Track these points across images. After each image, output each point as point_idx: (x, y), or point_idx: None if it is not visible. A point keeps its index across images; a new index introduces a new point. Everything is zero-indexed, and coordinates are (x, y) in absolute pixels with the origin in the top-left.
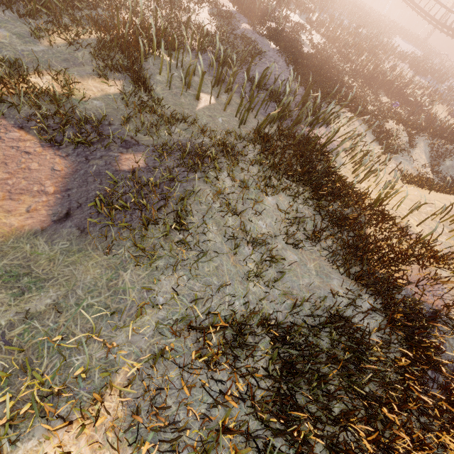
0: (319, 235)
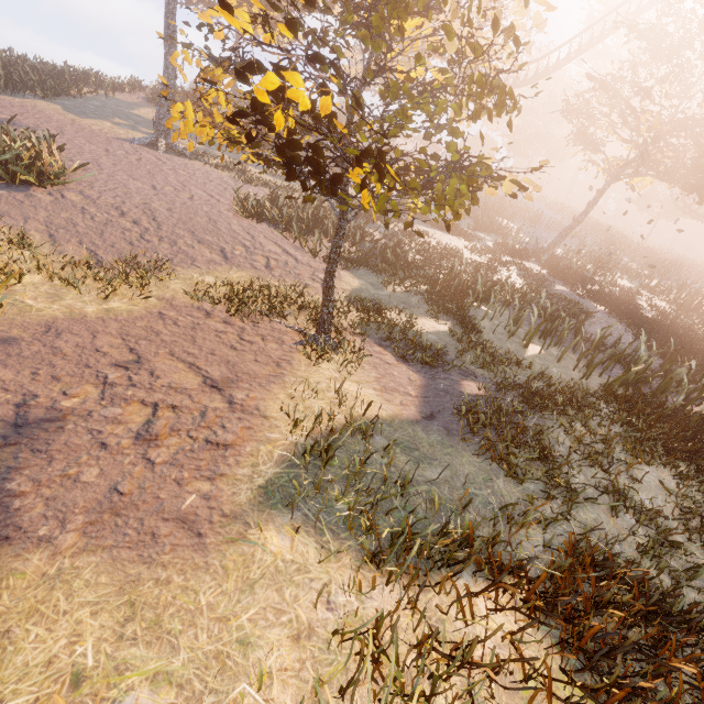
0: None
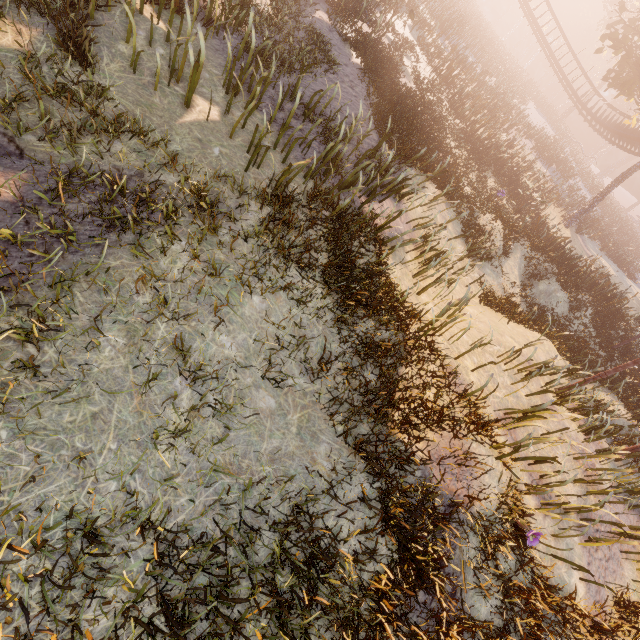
0: (327, 367)
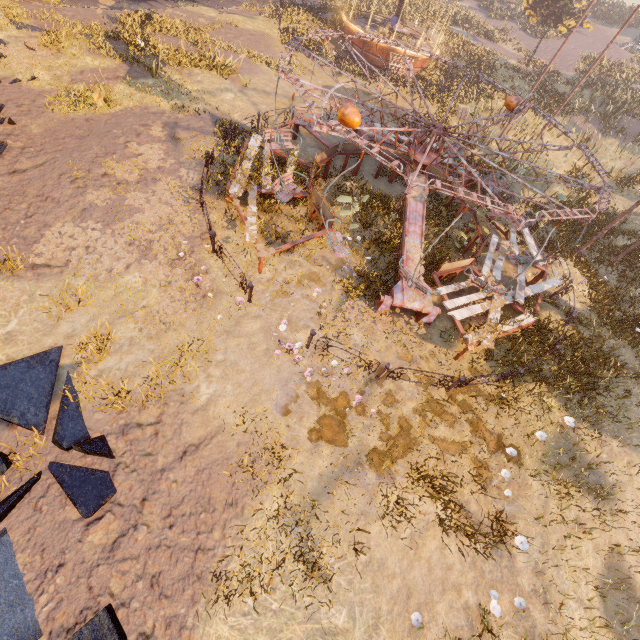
0: None
